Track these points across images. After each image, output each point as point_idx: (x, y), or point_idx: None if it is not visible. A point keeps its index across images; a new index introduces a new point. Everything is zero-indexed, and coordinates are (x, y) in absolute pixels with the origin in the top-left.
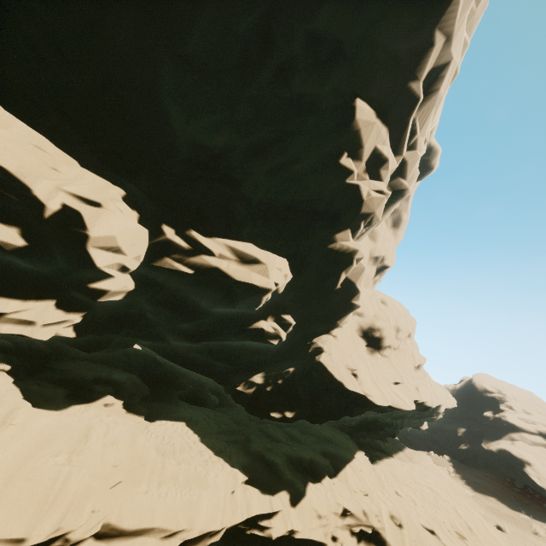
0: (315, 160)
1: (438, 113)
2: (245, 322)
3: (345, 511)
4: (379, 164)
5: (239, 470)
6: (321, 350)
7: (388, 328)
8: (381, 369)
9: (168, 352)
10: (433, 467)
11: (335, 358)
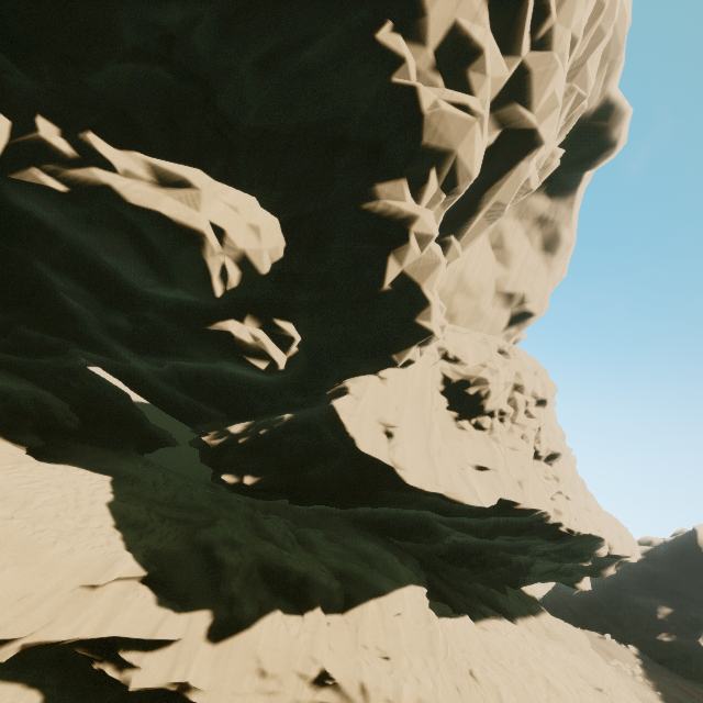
0: (334, 41)
1: (607, 1)
2: (203, 318)
3: (323, 676)
4: (464, 58)
5: (134, 556)
6: (344, 391)
7: (493, 383)
8: (461, 444)
9: (132, 380)
10: (587, 652)
11: (364, 405)
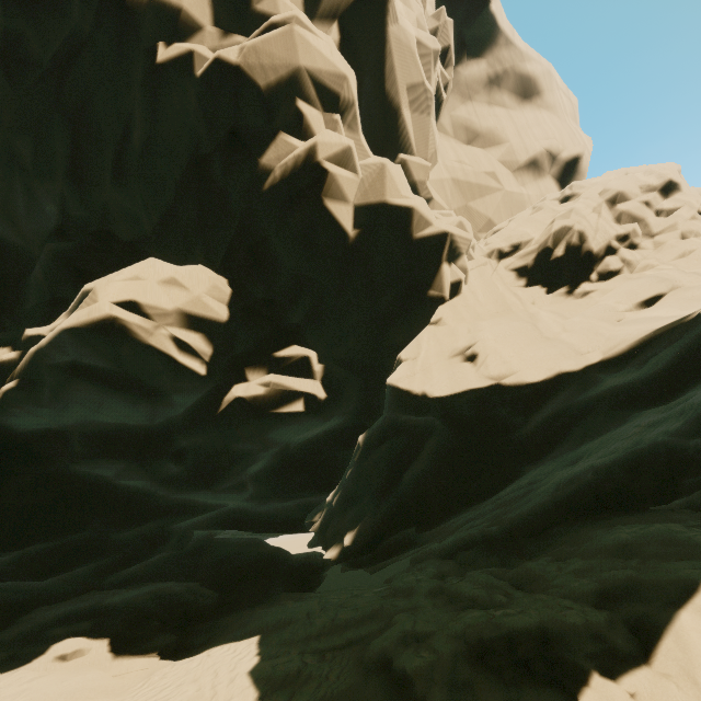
0: (142, 104)
1: None
2: (212, 406)
3: None
4: (242, 3)
5: None
6: (397, 363)
7: (577, 222)
8: (594, 305)
9: (242, 522)
10: None
11: (424, 357)
